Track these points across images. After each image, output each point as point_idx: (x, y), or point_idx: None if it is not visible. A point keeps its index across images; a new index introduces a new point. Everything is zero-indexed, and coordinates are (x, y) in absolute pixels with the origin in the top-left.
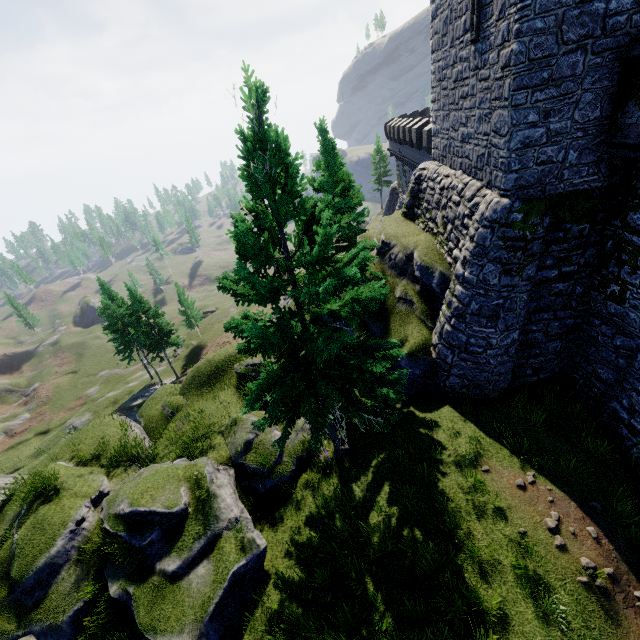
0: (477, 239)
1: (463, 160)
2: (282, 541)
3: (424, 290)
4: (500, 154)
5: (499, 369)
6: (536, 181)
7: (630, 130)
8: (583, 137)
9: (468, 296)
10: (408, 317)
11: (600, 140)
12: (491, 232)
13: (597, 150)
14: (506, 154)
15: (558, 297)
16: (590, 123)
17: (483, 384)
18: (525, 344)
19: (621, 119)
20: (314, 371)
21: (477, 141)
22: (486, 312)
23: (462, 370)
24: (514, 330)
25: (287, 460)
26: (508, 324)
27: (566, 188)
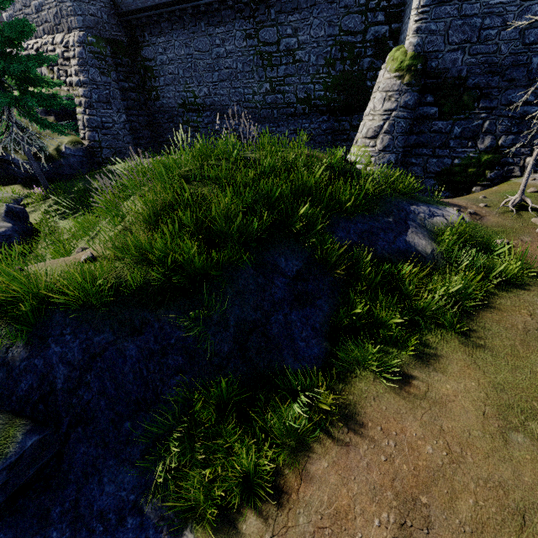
0: (78, 55)
1: (44, 26)
2: (36, 218)
3: (59, 118)
4: (67, 5)
5: (126, 139)
6: (94, 26)
7: (122, 6)
8: (105, 7)
9: (89, 91)
10: (56, 134)
11: (113, 13)
12: (84, 49)
13: (115, 18)
14: (71, 4)
15: (135, 102)
16: (105, 0)
17: (123, 150)
18: (133, 131)
19: (117, 1)
20: (7, 58)
21: (49, 5)
22: (103, 99)
23: (108, 142)
24: (123, 114)
25: (5, 199)
26: (118, 108)
27: (110, 36)
